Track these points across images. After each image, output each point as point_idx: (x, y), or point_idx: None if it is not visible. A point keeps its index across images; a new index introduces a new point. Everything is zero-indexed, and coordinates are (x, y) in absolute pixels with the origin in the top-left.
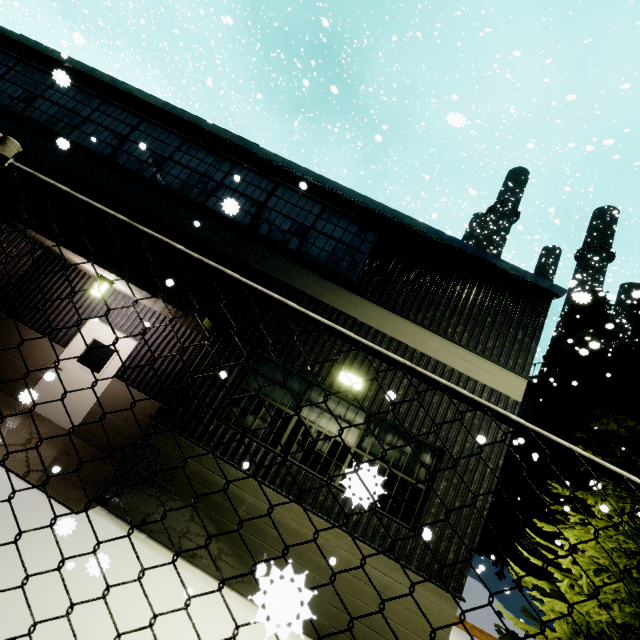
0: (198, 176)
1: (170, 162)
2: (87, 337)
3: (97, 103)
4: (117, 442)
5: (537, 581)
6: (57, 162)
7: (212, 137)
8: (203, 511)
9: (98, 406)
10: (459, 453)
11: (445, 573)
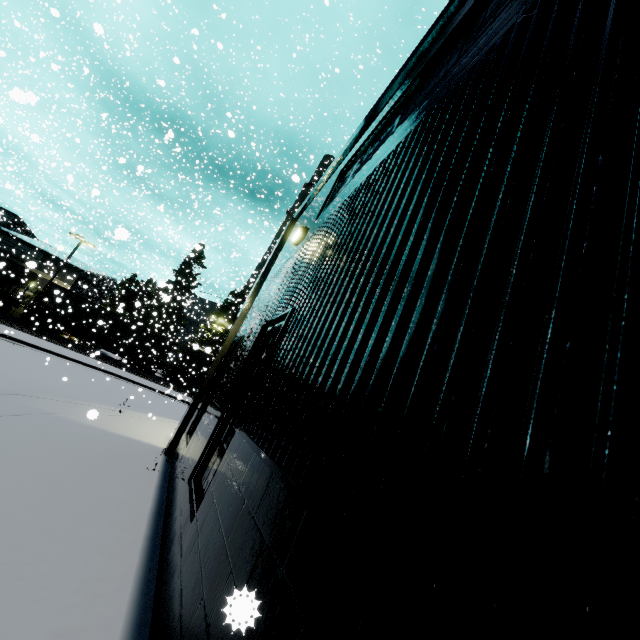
0: None
1: None
2: None
3: None
4: None
5: None
6: None
7: None
8: None
9: None
10: None
11: None
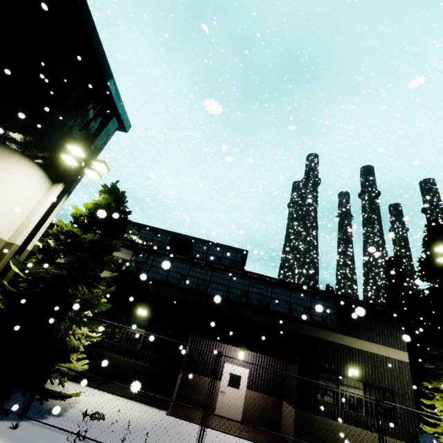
0: (262, 296)
1: (249, 293)
2: (227, 373)
3: (210, 272)
4: (260, 419)
5: (434, 429)
6: (211, 306)
7: (261, 278)
8: (328, 441)
9: (246, 405)
10: (398, 389)
11: (412, 438)
